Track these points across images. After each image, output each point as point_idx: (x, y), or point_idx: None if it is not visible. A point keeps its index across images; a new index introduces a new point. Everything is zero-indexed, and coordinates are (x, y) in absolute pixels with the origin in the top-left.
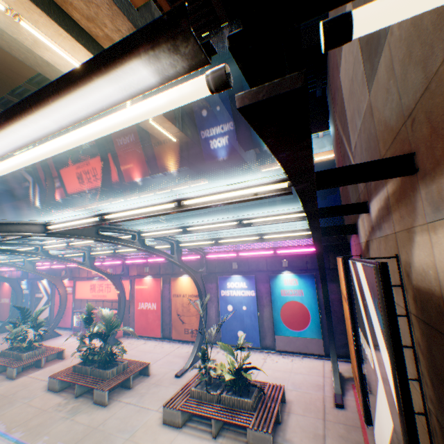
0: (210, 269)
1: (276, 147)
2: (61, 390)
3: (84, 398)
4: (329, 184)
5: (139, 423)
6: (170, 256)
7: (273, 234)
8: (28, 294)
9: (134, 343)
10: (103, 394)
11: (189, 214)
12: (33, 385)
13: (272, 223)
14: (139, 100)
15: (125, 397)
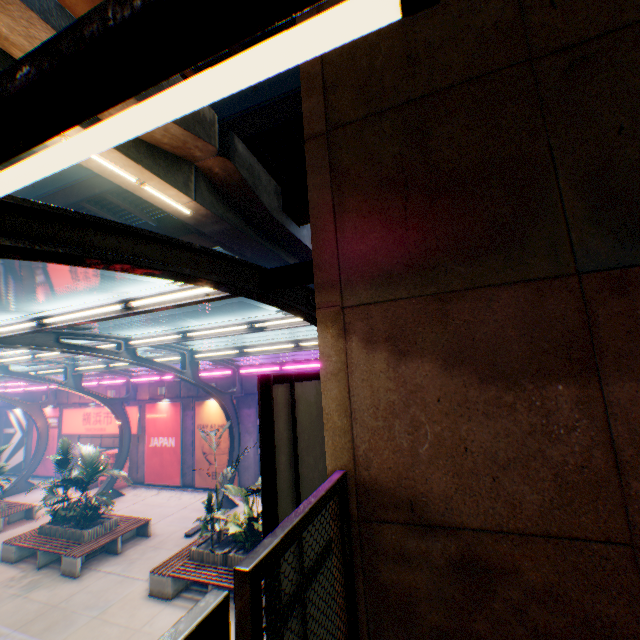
0: (248, 389)
1: (70, 264)
2: (19, 561)
3: (50, 569)
4: (276, 285)
5: (116, 597)
6: (179, 371)
7: (313, 340)
8: None
9: (141, 495)
10: (74, 561)
11: (241, 311)
12: None
13: (290, 326)
14: (125, 160)
15: (107, 565)
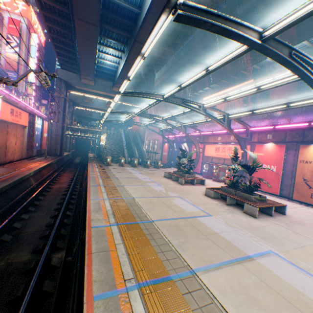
0: None
1: None
2: (213, 198)
3: (233, 207)
4: None
5: (301, 242)
6: None
7: None
8: (175, 151)
9: None
10: (252, 208)
11: None
12: (194, 190)
13: None
14: None
15: (269, 219)
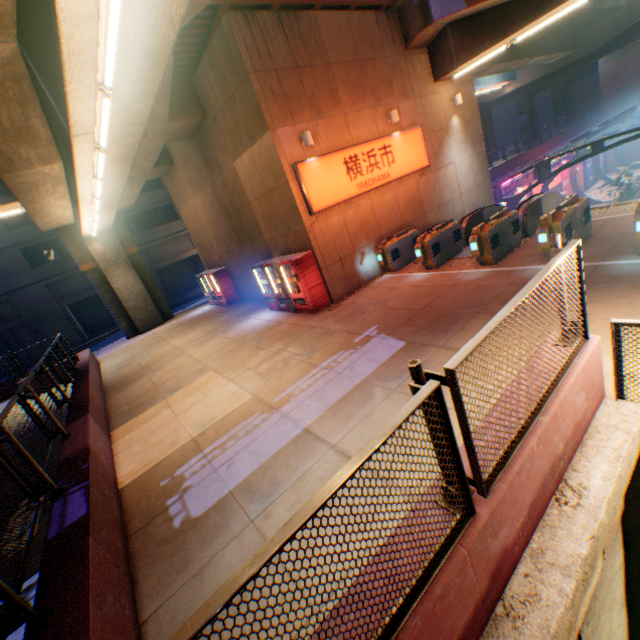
0: None
1: None
2: None
3: None
4: None
5: None
6: None
7: None
8: None
9: None
10: None
11: None
12: None
13: None
14: None
15: None
